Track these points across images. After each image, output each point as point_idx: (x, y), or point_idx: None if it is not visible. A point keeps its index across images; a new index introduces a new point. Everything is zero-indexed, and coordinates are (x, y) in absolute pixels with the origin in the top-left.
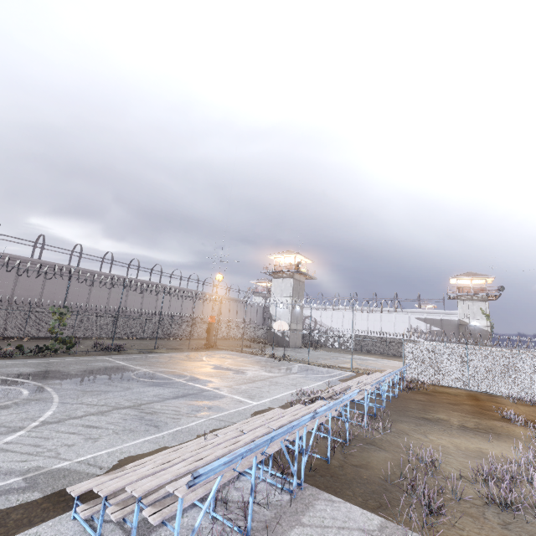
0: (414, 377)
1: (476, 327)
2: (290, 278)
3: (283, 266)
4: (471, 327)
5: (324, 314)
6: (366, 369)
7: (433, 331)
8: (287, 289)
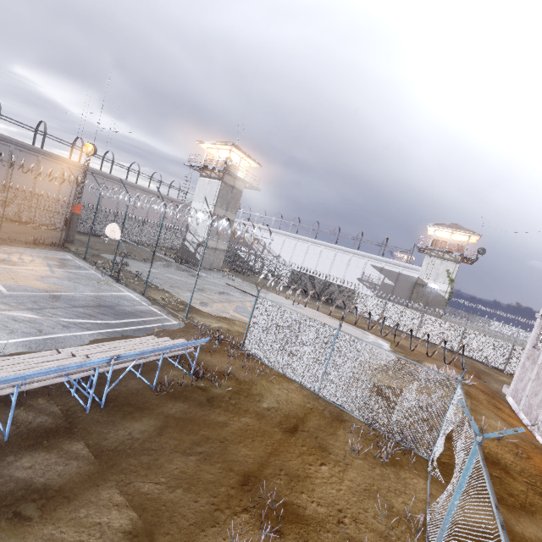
0: (254, 351)
1: (434, 291)
2: (218, 180)
3: (210, 160)
4: (429, 289)
5: (276, 239)
6: (224, 319)
7: (385, 284)
8: (212, 194)
